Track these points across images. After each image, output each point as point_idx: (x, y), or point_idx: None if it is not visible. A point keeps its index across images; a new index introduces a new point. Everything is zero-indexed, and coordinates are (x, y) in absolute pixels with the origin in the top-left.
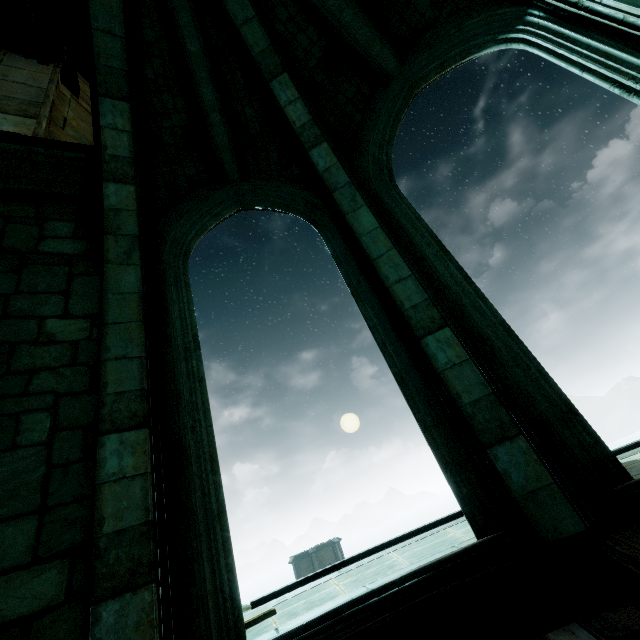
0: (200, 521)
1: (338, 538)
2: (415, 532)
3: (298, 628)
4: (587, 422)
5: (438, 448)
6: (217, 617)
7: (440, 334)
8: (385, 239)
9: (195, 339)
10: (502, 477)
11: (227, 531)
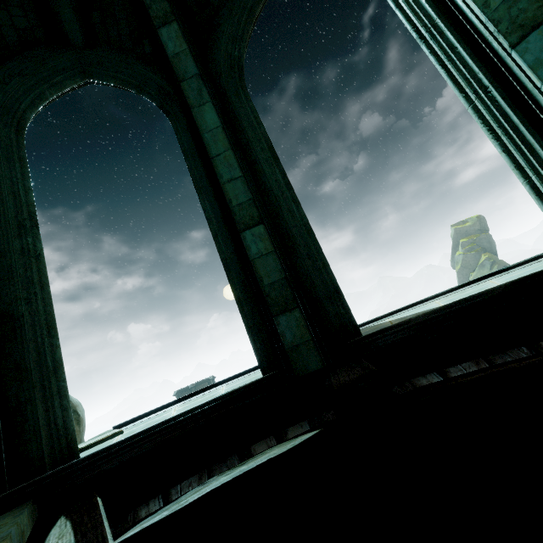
0: (34, 375)
1: (213, 376)
2: (246, 371)
3: (118, 442)
4: (345, 299)
5: (246, 316)
6: (50, 442)
7: (256, 230)
8: (224, 139)
9: (31, 217)
10: (280, 336)
11: (63, 381)
